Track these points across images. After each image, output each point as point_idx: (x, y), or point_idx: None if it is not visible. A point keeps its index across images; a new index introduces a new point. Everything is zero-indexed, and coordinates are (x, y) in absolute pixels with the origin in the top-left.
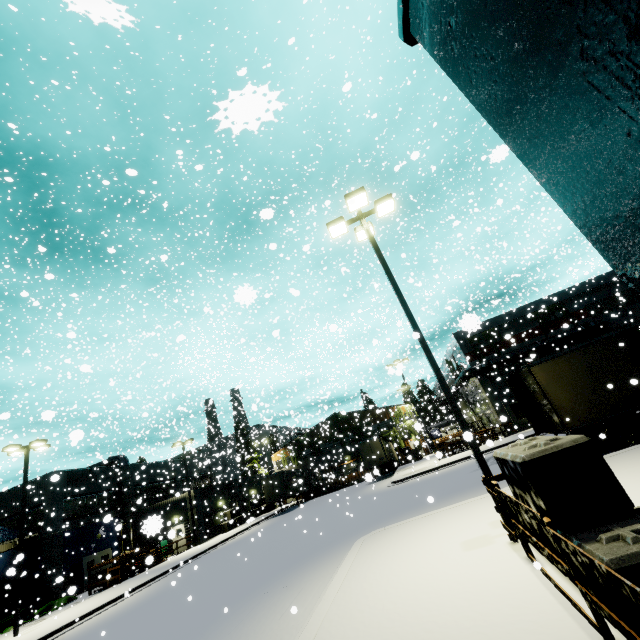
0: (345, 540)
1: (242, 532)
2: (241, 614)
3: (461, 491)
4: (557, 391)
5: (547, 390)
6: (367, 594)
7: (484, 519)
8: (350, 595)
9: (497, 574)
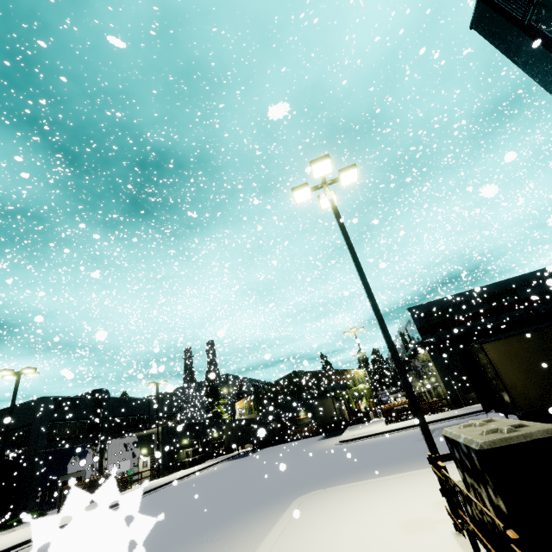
0: (286, 496)
1: (200, 471)
2: None
3: (405, 460)
4: (510, 370)
5: (499, 368)
6: None
7: (427, 497)
8: None
9: None
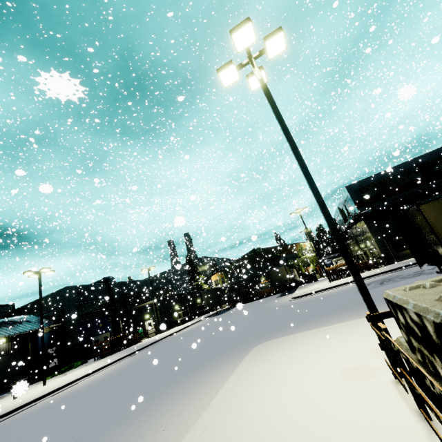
0: (248, 344)
1: (189, 326)
2: (155, 403)
3: (345, 310)
4: None
5: (435, 226)
6: (242, 416)
7: (365, 345)
8: (228, 412)
9: (380, 429)
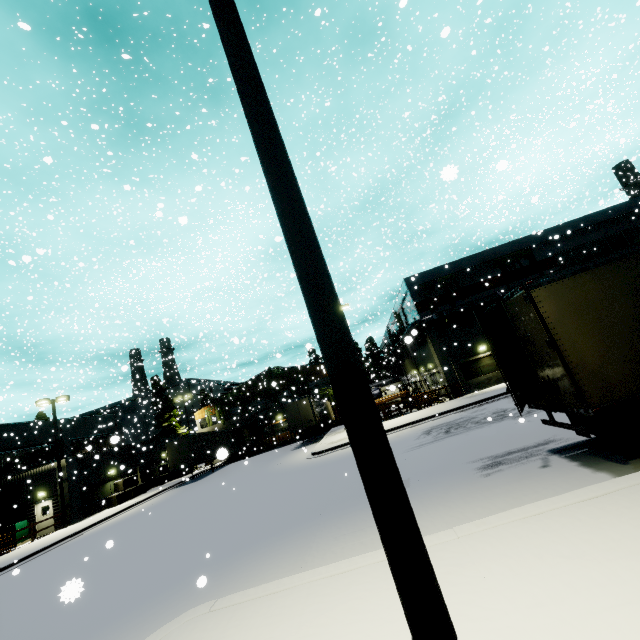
0: (165, 597)
1: (126, 510)
2: None
3: None
4: (576, 335)
5: (558, 332)
6: None
7: None
8: None
9: None
